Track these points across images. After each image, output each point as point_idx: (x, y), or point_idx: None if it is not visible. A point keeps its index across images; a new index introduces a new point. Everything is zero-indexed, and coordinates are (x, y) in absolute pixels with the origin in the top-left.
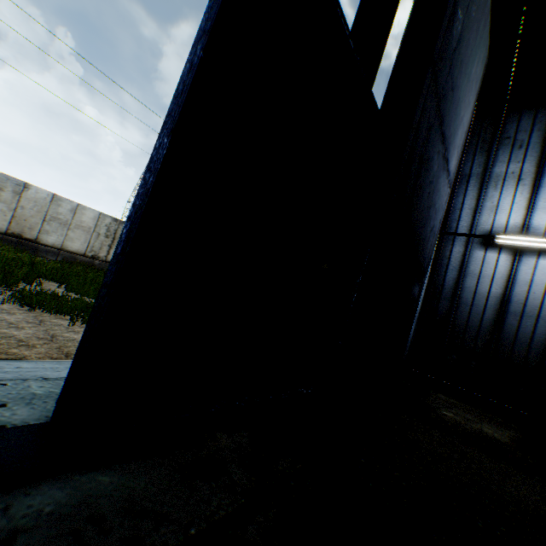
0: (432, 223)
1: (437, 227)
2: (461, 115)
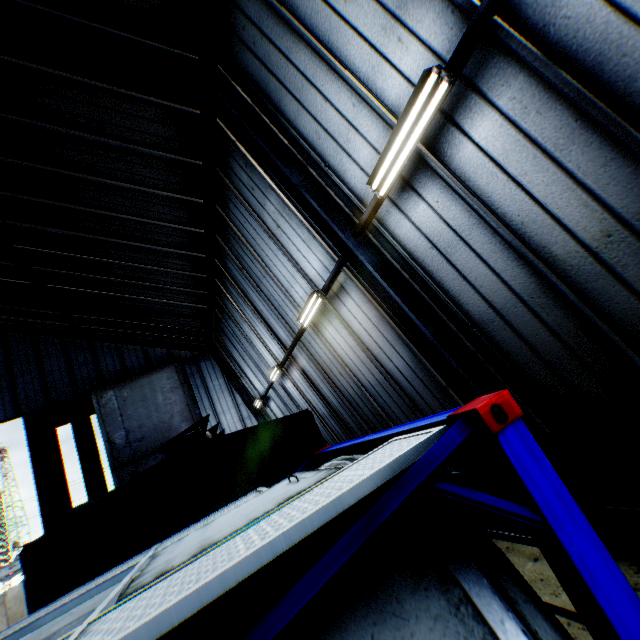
0: None
1: None
2: (170, 415)
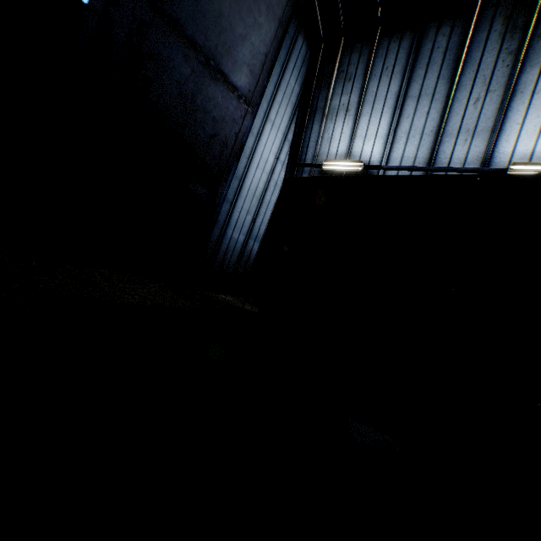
0: (213, 130)
1: (231, 139)
2: (243, 33)
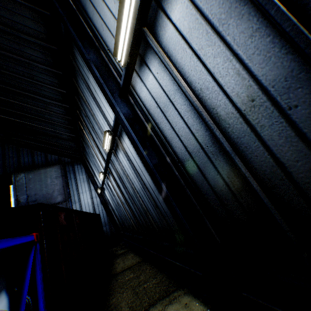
0: None
1: None
2: (53, 191)
